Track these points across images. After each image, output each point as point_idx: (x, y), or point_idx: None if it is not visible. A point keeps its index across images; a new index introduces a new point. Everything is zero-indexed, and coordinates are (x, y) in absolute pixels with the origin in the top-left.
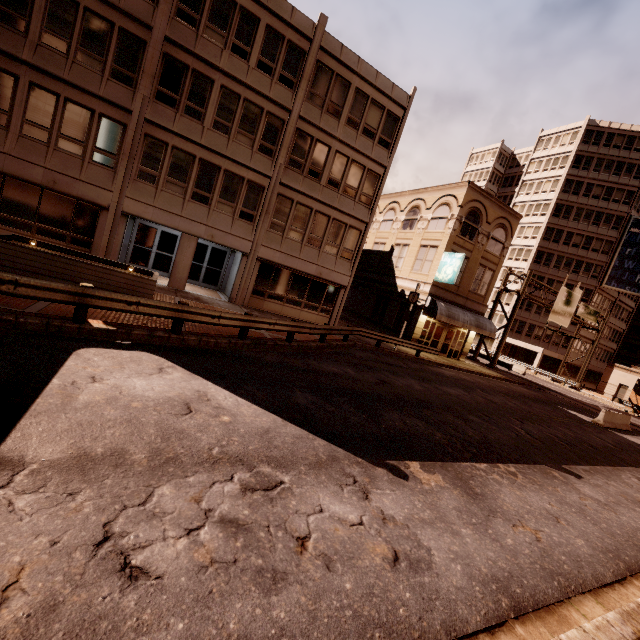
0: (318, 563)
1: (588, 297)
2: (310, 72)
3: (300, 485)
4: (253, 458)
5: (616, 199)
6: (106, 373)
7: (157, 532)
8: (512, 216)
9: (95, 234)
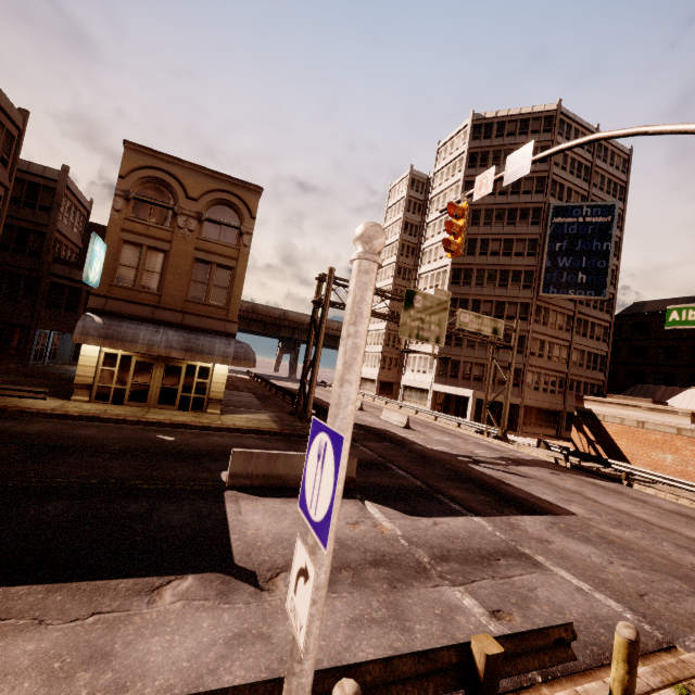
0: None
1: (526, 313)
2: None
3: None
4: None
5: (527, 190)
6: None
7: None
8: (241, 188)
9: None
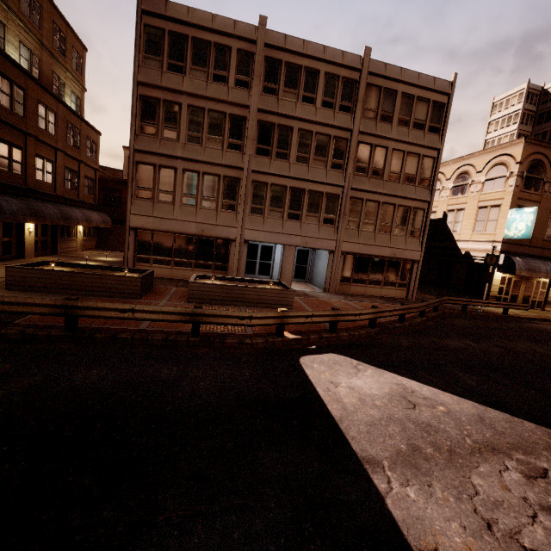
0: None
1: None
2: (363, 95)
3: None
4: (500, 446)
5: None
6: (333, 377)
7: (512, 519)
8: None
9: (229, 260)
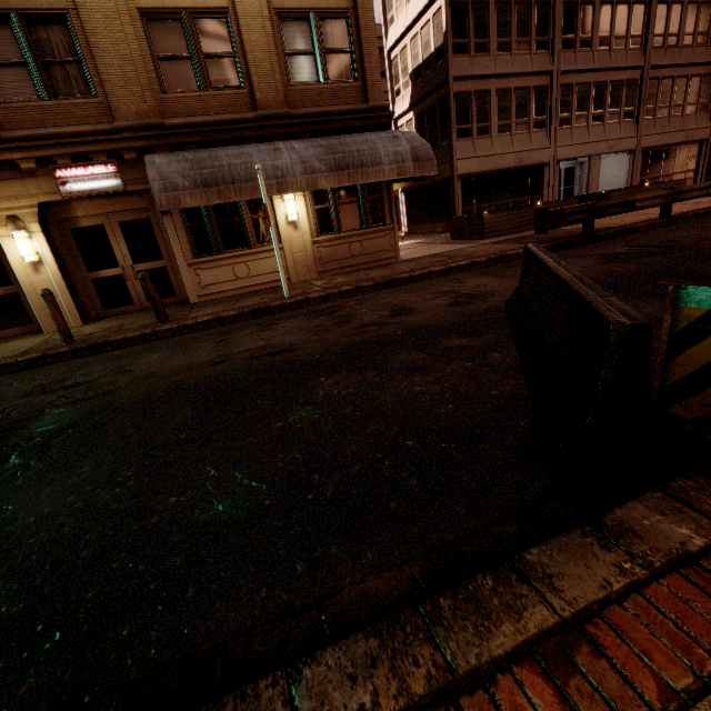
0: None
1: None
2: None
3: None
4: None
5: None
6: None
7: None
8: None
9: (543, 189)
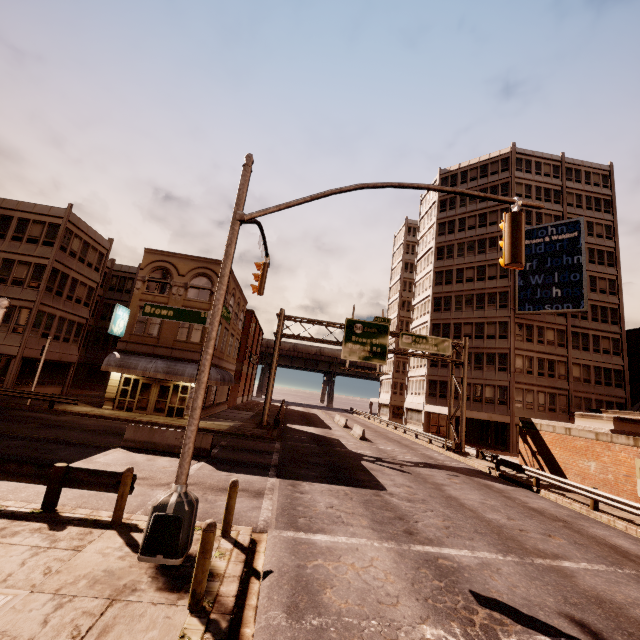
0: None
1: (506, 331)
2: None
3: None
4: None
5: (492, 221)
6: None
7: None
8: (213, 264)
9: None
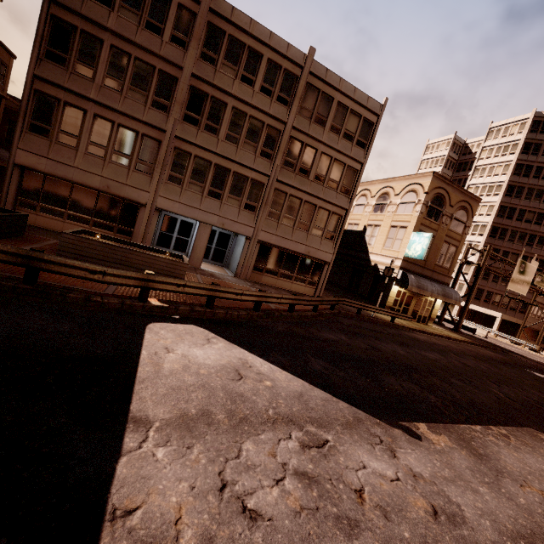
0: (377, 513)
1: (542, 267)
2: (301, 92)
3: (341, 443)
4: (299, 419)
5: None
6: (173, 344)
7: (255, 481)
8: (472, 199)
9: (135, 225)
